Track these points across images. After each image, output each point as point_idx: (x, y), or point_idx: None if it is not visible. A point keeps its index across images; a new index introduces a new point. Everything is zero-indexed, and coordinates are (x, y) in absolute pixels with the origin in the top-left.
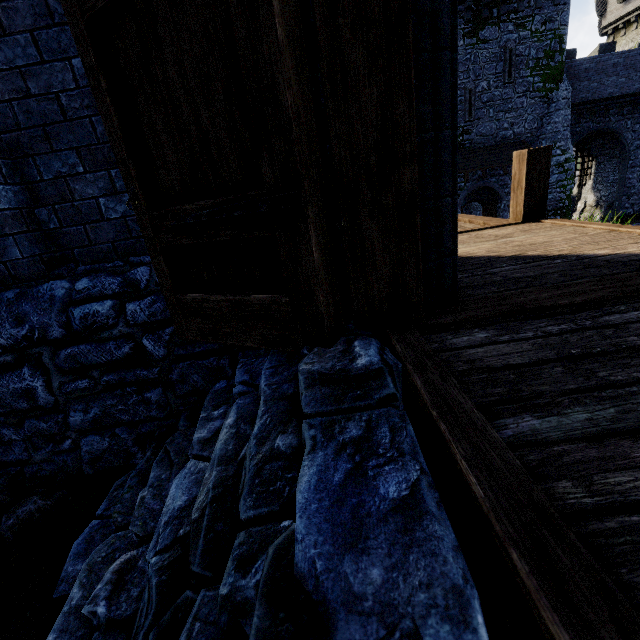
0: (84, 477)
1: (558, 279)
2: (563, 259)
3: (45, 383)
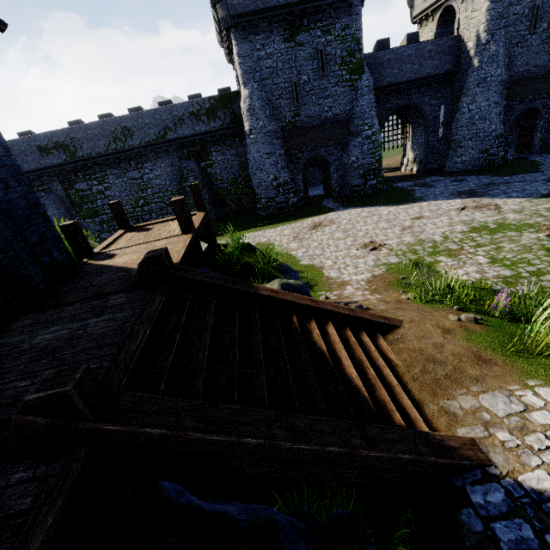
0: None
1: (98, 286)
2: (125, 272)
3: None
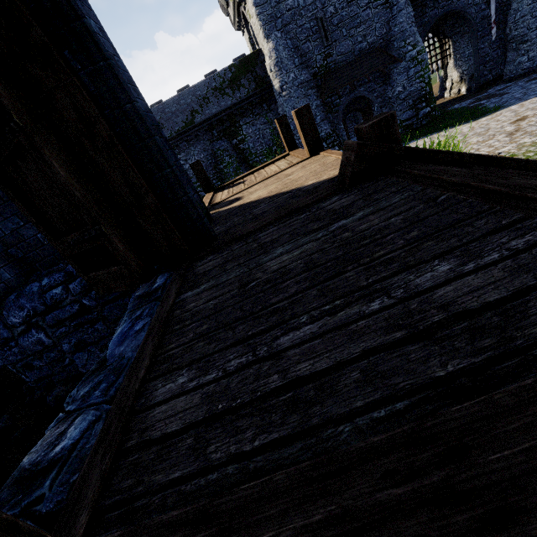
0: (82, 374)
1: (271, 211)
2: (290, 193)
3: (45, 334)
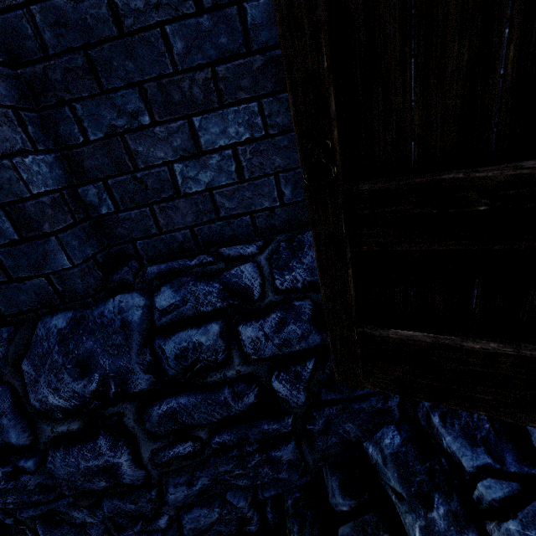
0: None
1: None
2: None
3: (131, 455)
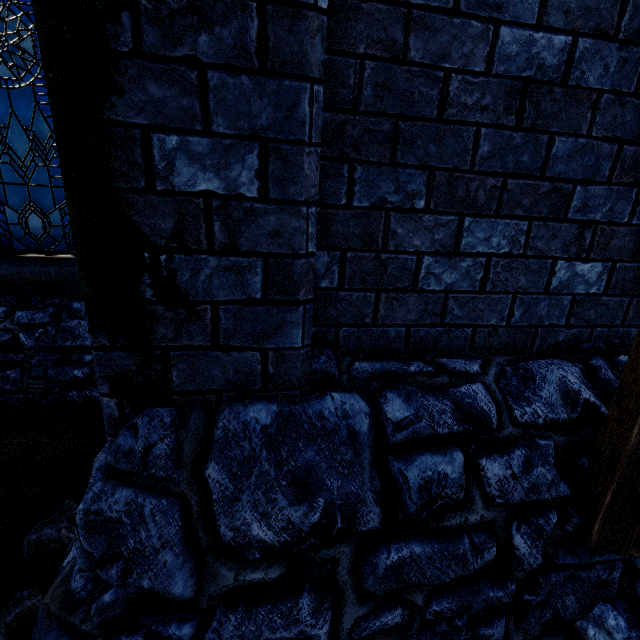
0: None
1: None
2: None
3: (329, 624)
